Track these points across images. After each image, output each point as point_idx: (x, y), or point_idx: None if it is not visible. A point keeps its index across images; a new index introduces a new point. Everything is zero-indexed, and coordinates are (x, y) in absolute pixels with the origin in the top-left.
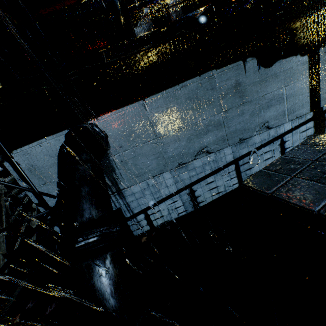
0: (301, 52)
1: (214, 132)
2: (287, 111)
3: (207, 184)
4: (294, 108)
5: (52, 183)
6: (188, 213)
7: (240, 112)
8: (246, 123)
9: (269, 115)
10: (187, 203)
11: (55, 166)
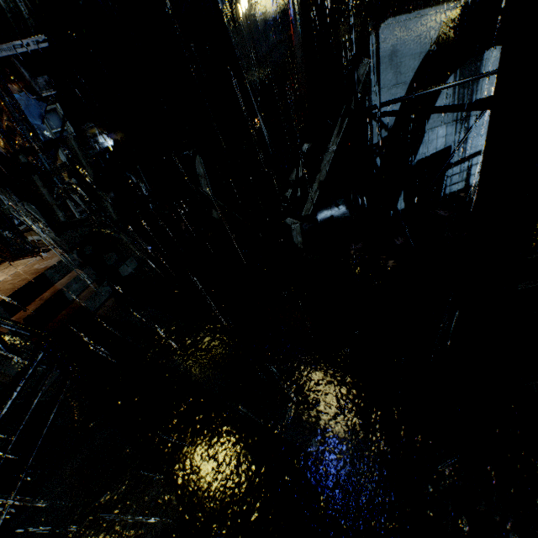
0: None
1: None
2: None
3: None
4: None
5: (403, 87)
6: None
7: None
8: None
9: None
10: None
11: (418, 59)
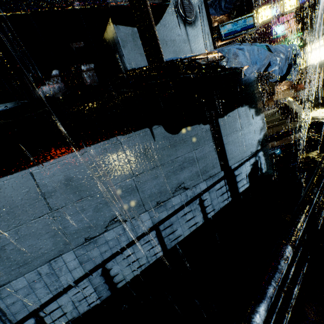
0: (203, 121)
1: (127, 198)
2: (200, 172)
3: (124, 258)
4: (206, 169)
5: None
6: (103, 300)
7: (153, 176)
8: (162, 185)
9: (184, 176)
10: (100, 287)
11: None
